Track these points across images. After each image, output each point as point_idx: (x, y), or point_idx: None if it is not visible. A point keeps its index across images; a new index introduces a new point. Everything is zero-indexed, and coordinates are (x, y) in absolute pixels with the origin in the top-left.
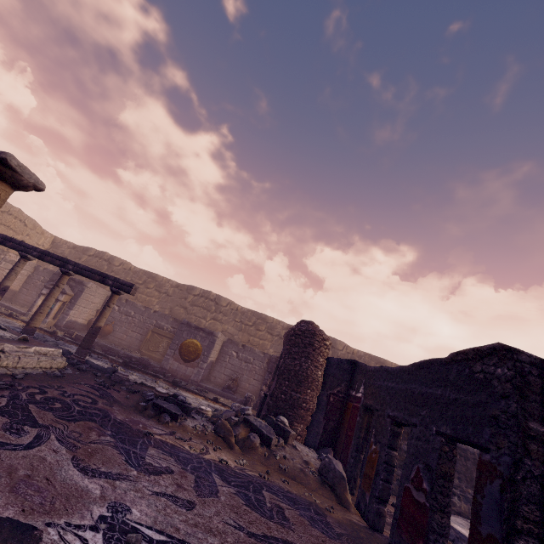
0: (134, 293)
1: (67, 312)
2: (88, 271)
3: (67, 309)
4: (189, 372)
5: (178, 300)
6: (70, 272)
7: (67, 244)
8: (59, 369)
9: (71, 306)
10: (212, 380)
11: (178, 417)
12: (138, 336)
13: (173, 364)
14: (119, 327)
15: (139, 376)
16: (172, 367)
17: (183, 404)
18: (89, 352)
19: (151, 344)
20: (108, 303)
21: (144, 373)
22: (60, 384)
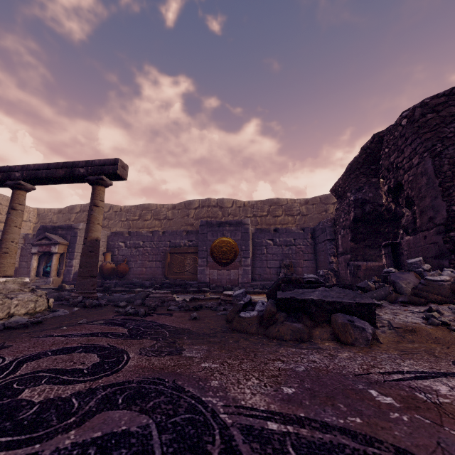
0: (125, 176)
1: (69, 264)
2: (44, 169)
3: (68, 261)
4: (234, 276)
5: (180, 220)
6: (22, 182)
7: (51, 211)
8: (36, 314)
9: (71, 256)
10: (257, 279)
11: (374, 312)
12: (157, 264)
13: (211, 273)
14: (134, 263)
15: (181, 297)
16: (211, 278)
17: (328, 285)
18: (108, 292)
19: (175, 266)
20: (92, 202)
21: (185, 293)
22: (0, 342)
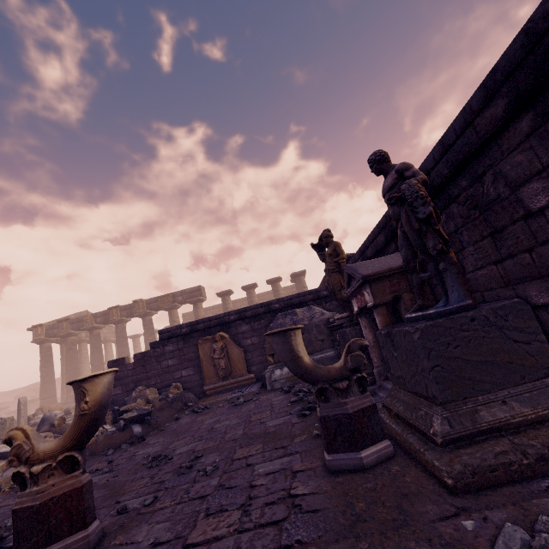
0: None
1: None
2: None
3: None
4: None
5: None
6: None
7: None
8: None
9: None
10: None
11: None
12: None
13: None
14: None
15: None
16: None
17: None
18: None
19: None
20: None
21: None
22: None
